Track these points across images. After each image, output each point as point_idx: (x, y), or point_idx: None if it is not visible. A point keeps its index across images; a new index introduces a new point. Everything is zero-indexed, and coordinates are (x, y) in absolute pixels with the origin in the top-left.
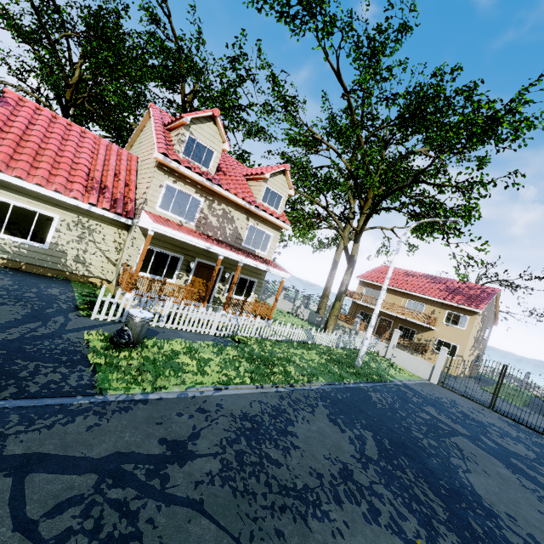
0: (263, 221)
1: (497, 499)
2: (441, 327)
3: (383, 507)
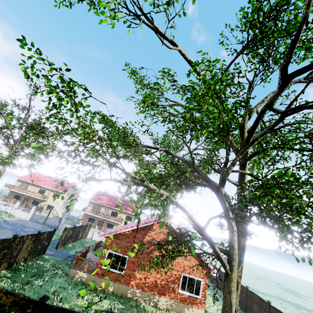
0: None
1: None
2: (50, 199)
3: None
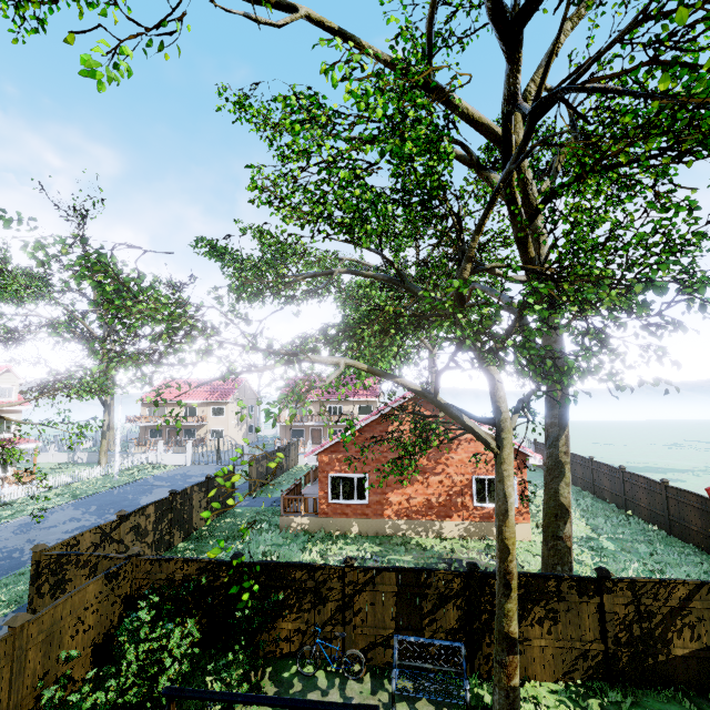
0: (1, 412)
1: (149, 501)
2: (211, 420)
3: (85, 519)
